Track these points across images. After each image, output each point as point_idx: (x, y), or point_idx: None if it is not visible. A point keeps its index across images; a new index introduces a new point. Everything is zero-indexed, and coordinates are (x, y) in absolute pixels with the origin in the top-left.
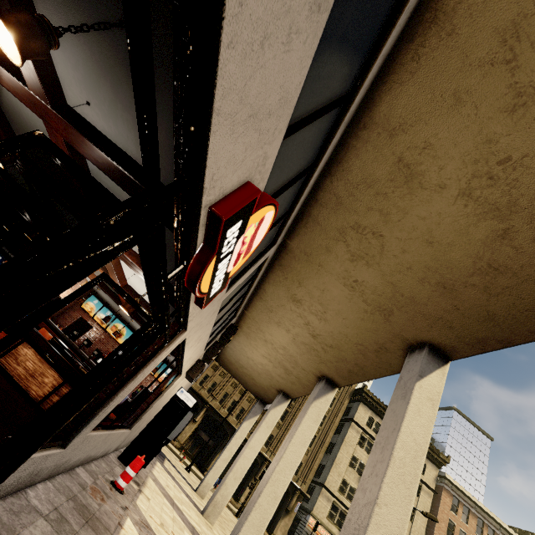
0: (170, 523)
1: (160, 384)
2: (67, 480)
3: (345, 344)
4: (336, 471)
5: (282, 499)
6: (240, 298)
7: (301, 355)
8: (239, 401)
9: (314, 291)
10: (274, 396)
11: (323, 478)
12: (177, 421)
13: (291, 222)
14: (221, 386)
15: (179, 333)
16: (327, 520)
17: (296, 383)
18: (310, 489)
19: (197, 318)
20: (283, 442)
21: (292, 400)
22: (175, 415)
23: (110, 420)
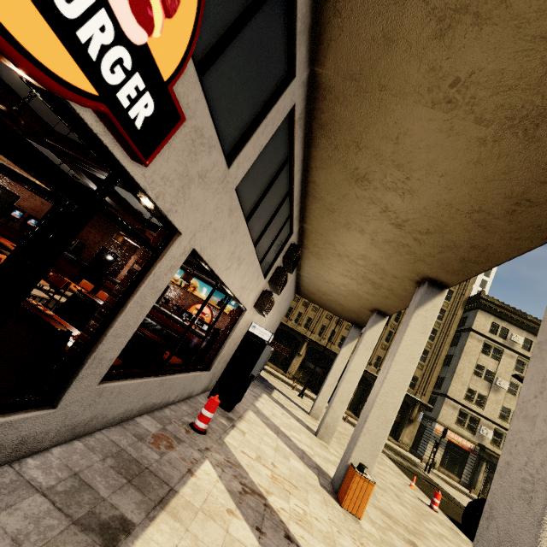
0: (270, 454)
1: (216, 320)
2: (114, 433)
3: (450, 221)
4: (458, 382)
5: (403, 411)
6: (283, 201)
7: (387, 260)
8: (338, 331)
9: (383, 147)
10: (368, 317)
11: (444, 389)
12: (257, 357)
13: (307, 13)
14: (316, 320)
15: (171, 239)
16: (455, 425)
17: (389, 296)
18: (431, 400)
19: (190, 212)
20: (384, 362)
21: (389, 318)
22: (253, 351)
23: (182, 365)
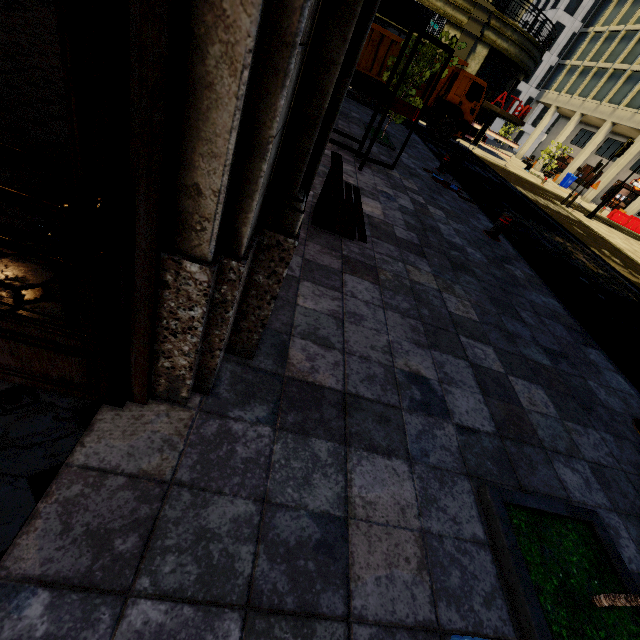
0: None
1: None
2: None
3: None
4: None
5: None
6: None
7: None
8: None
9: None
10: None
11: None
12: None
13: None
14: None
15: None
16: None
17: None
18: None
19: None
20: None
21: None
22: None
23: None
